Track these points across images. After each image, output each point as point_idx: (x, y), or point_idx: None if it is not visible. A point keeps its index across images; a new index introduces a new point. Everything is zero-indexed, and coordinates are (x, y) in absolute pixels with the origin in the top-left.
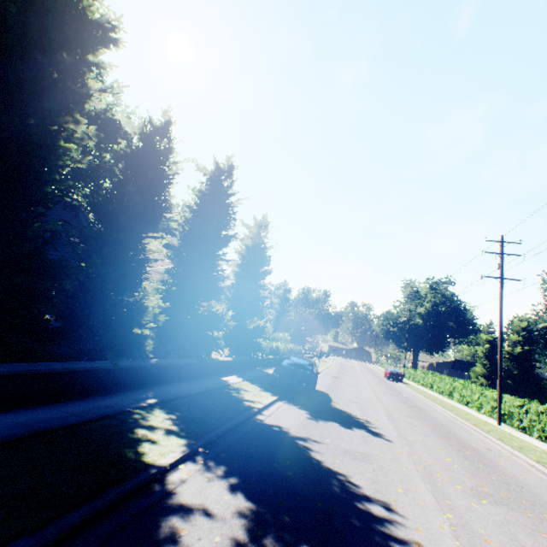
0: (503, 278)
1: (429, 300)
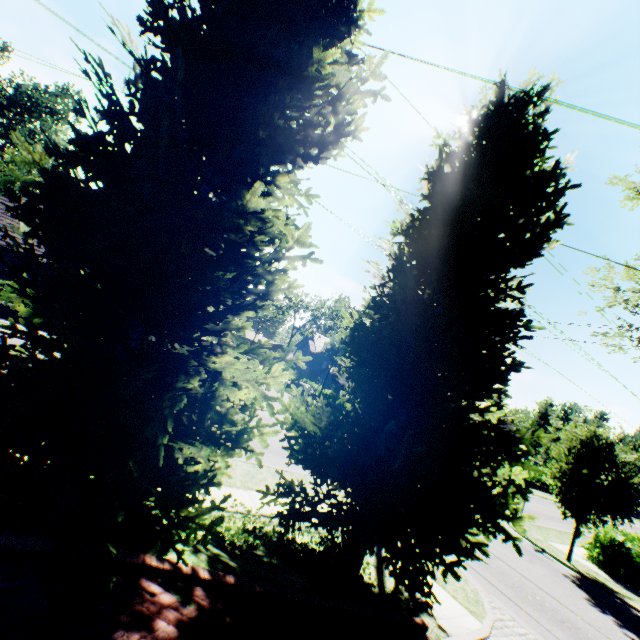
0: None
1: None
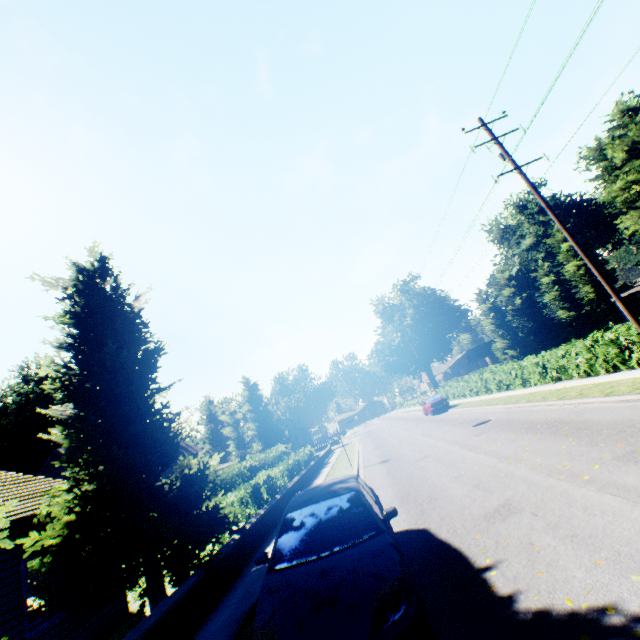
0: (520, 166)
1: (409, 306)
